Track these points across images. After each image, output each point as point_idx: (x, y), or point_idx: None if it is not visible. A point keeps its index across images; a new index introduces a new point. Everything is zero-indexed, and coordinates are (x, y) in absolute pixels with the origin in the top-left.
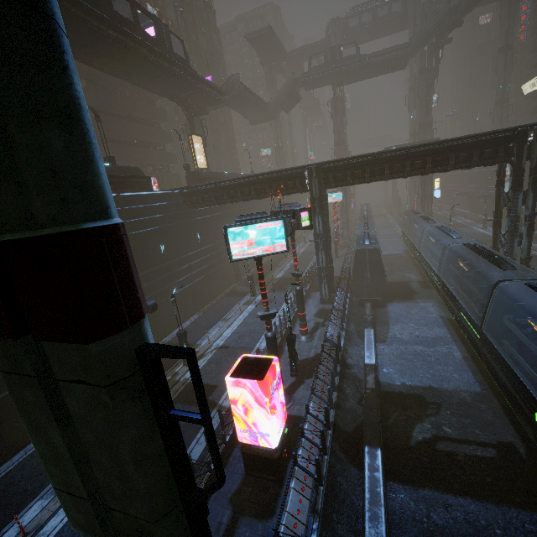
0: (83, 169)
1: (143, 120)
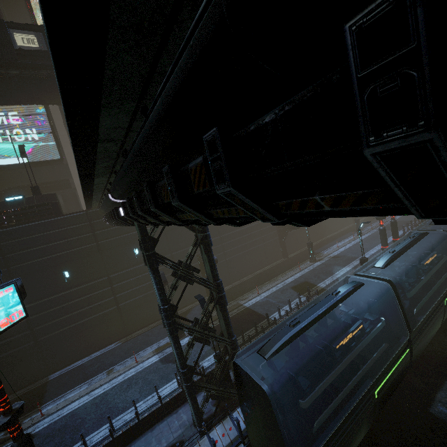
0: None
1: None
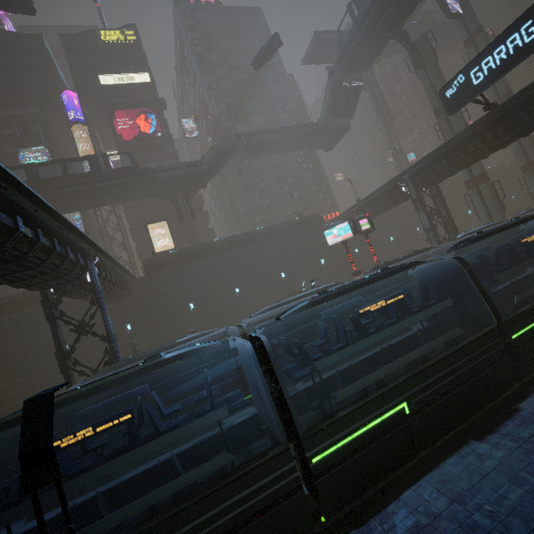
0: None
1: None
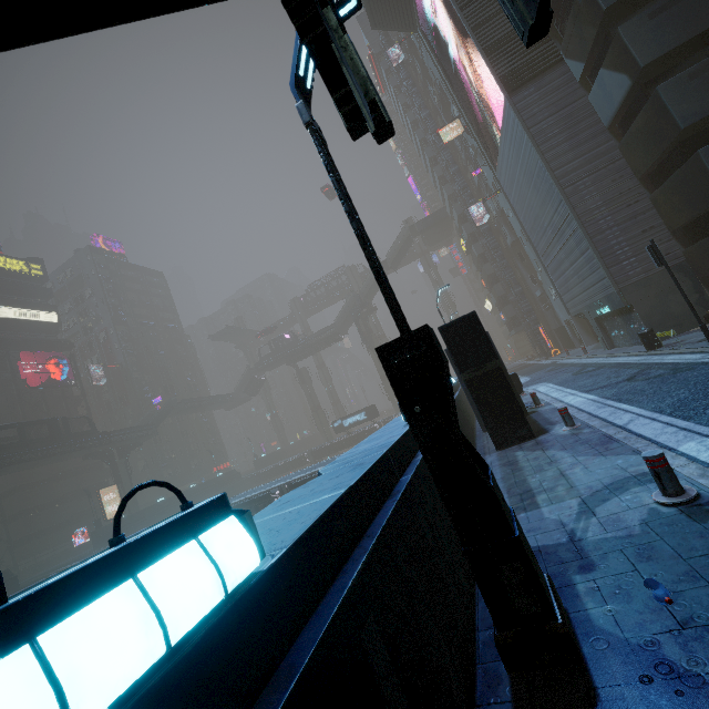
0: None
1: (79, 468)
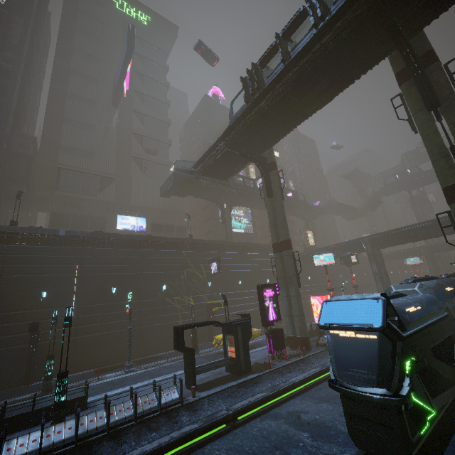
0: (288, 234)
1: None
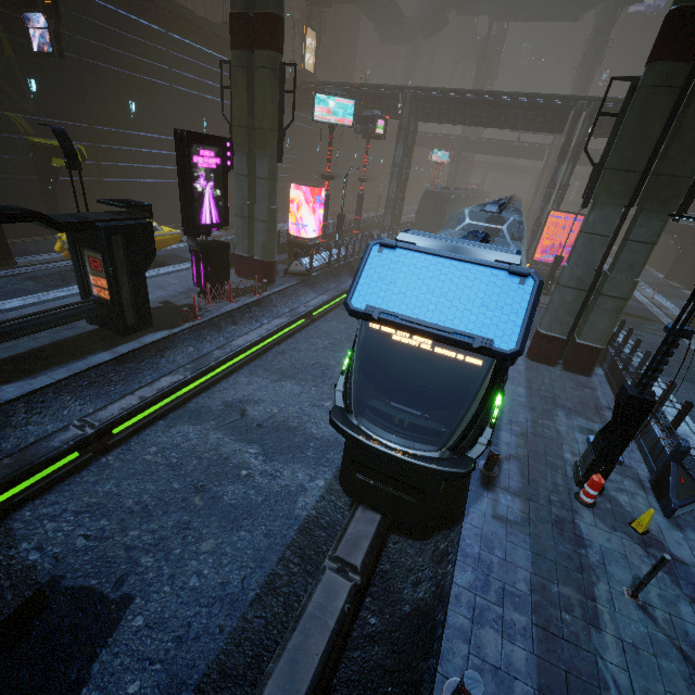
0: None
1: None
